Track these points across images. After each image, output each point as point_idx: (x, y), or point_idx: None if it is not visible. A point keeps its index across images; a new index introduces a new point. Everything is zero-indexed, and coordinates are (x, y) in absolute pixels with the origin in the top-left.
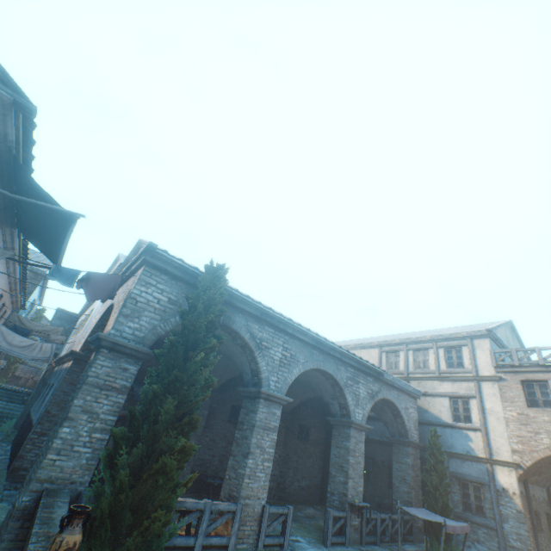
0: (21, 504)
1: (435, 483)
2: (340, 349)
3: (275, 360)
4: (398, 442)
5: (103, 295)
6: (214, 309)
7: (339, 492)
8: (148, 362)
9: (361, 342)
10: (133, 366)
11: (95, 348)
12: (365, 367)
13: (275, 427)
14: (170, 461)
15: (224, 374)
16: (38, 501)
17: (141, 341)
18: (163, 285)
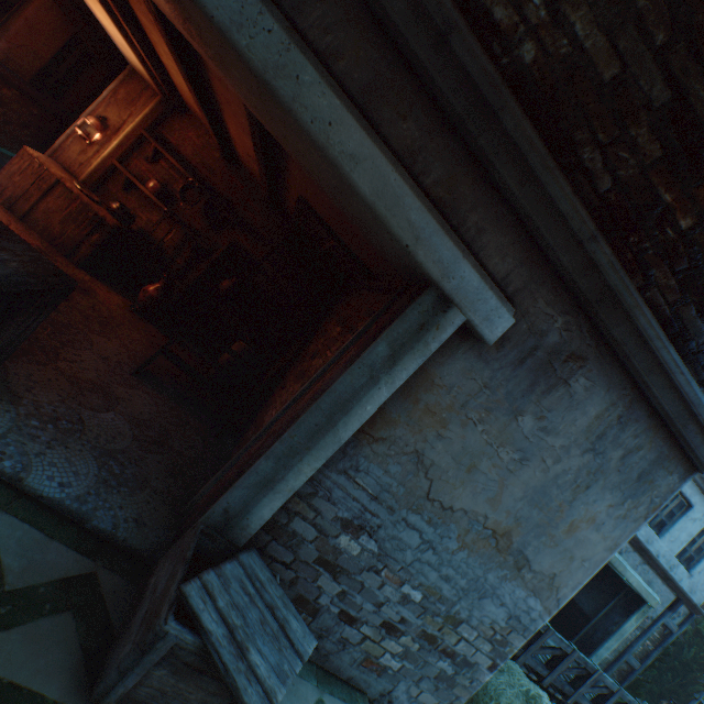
0: None
1: None
2: None
3: None
4: None
5: None
6: None
7: None
8: None
9: None
10: None
11: None
12: None
13: None
14: None
15: None
16: None
17: None
18: None
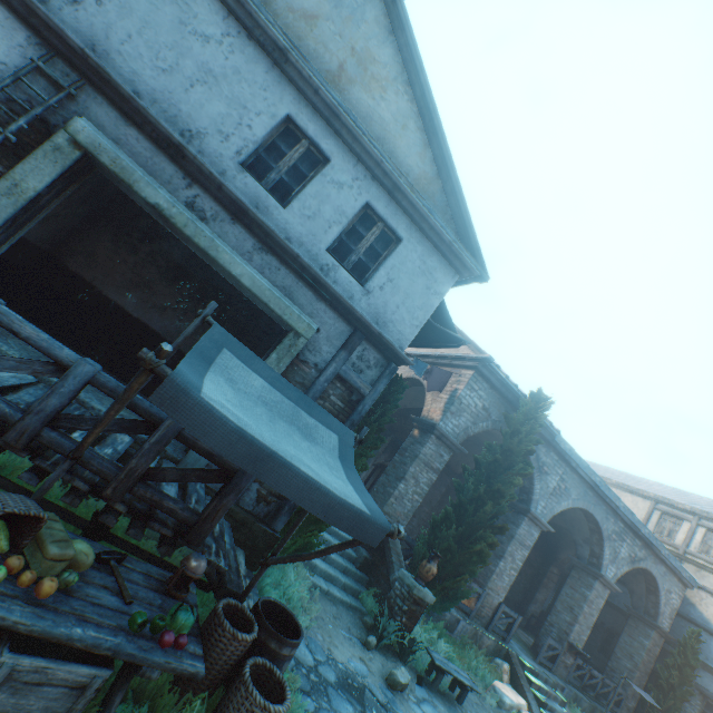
0: None
1: (672, 681)
2: (619, 500)
3: (548, 486)
4: (639, 617)
5: (436, 387)
6: (529, 436)
7: (560, 627)
8: (409, 425)
9: (626, 482)
10: (446, 454)
11: (417, 426)
12: (638, 528)
13: (528, 546)
14: (486, 550)
15: (471, 463)
16: None
17: (456, 436)
18: (481, 392)
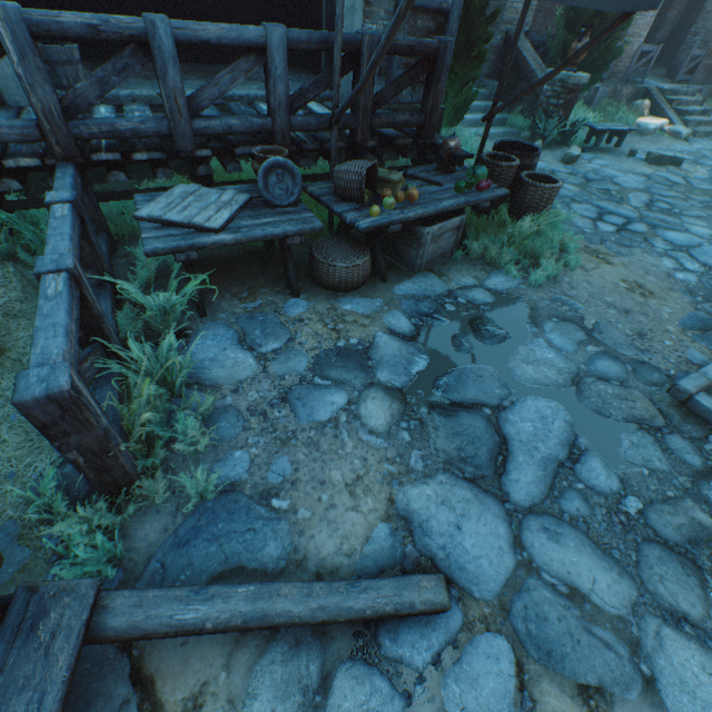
0: (496, 43)
1: None
2: None
3: None
4: None
5: None
6: None
7: (707, 31)
8: None
9: None
10: None
11: None
12: None
13: None
14: None
15: None
16: (505, 41)
17: None
18: None
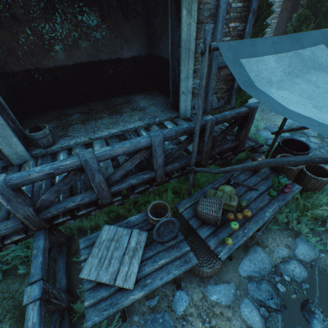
0: None
1: None
2: None
3: None
4: None
5: None
6: None
7: None
8: None
9: None
10: None
11: None
12: None
13: None
14: None
15: None
16: None
17: None
18: None
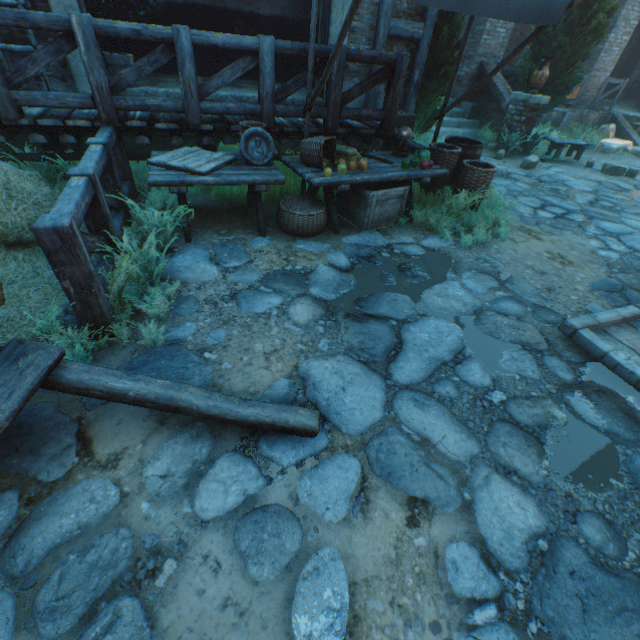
0: (470, 72)
1: None
2: None
3: None
4: None
5: None
6: None
7: None
8: None
9: None
10: None
11: None
12: None
13: None
14: (604, 22)
15: None
16: (479, 70)
17: None
18: None
